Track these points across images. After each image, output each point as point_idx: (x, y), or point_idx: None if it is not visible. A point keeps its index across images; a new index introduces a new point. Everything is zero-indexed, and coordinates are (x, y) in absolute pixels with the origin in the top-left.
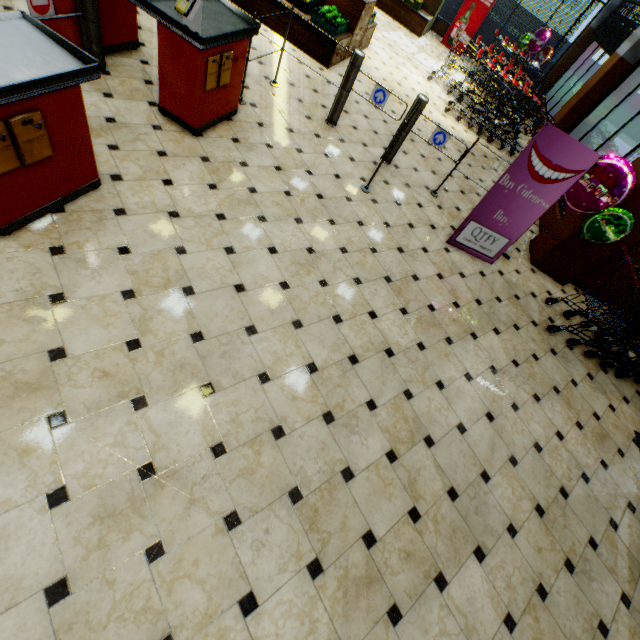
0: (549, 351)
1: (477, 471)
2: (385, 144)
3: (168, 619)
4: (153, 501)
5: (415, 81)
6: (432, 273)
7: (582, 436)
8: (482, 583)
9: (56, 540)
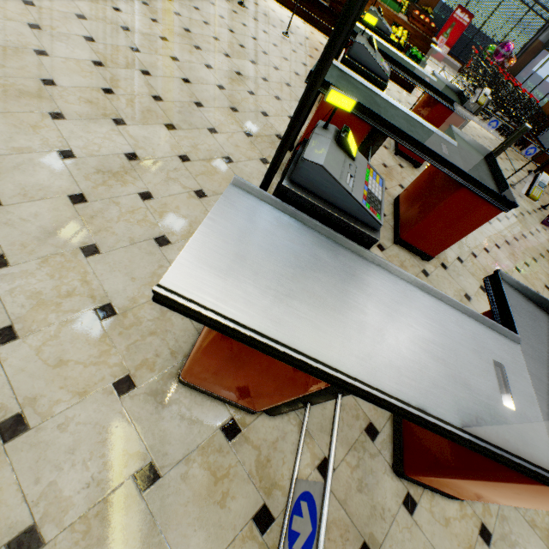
0: None
1: None
2: None
3: None
4: None
5: None
6: None
7: None
8: None
9: None
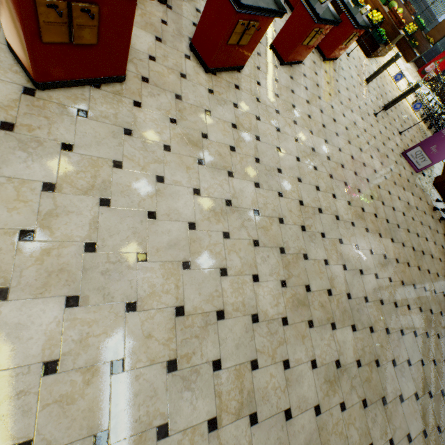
0: (431, 215)
1: (396, 223)
2: (384, 103)
3: (318, 184)
4: (314, 157)
5: (401, 83)
6: (393, 159)
7: (435, 247)
8: (391, 246)
9: (296, 149)
